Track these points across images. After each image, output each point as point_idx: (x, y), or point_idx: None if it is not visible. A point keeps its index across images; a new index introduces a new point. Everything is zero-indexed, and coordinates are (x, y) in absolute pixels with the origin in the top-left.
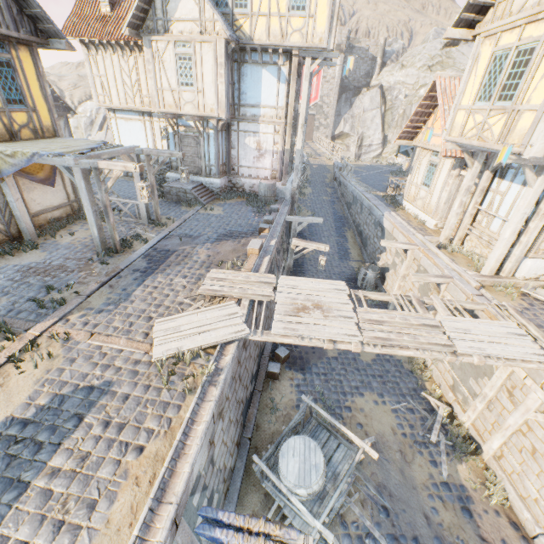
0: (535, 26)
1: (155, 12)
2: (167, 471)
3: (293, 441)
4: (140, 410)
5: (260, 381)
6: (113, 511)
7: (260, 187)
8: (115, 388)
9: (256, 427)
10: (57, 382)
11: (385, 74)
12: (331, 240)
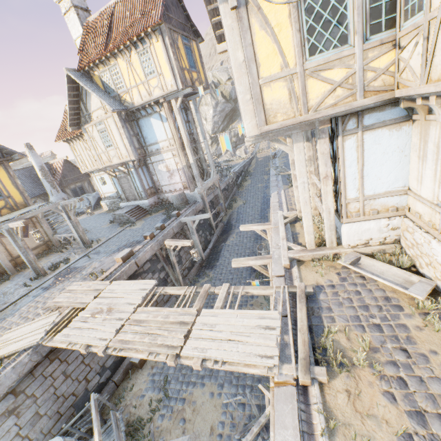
0: None
1: (83, 112)
2: None
3: None
4: None
5: (119, 371)
6: None
7: (172, 198)
8: None
9: None
10: None
11: None
12: (253, 223)
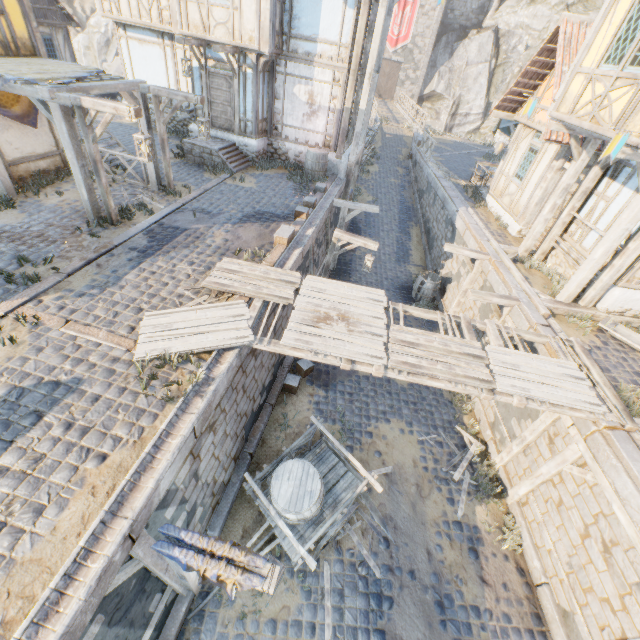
0: None
1: None
2: (127, 484)
3: (291, 464)
4: (110, 415)
5: (274, 393)
6: (62, 518)
7: (307, 157)
8: (84, 386)
9: (261, 443)
10: (18, 372)
11: (505, 11)
12: (391, 236)
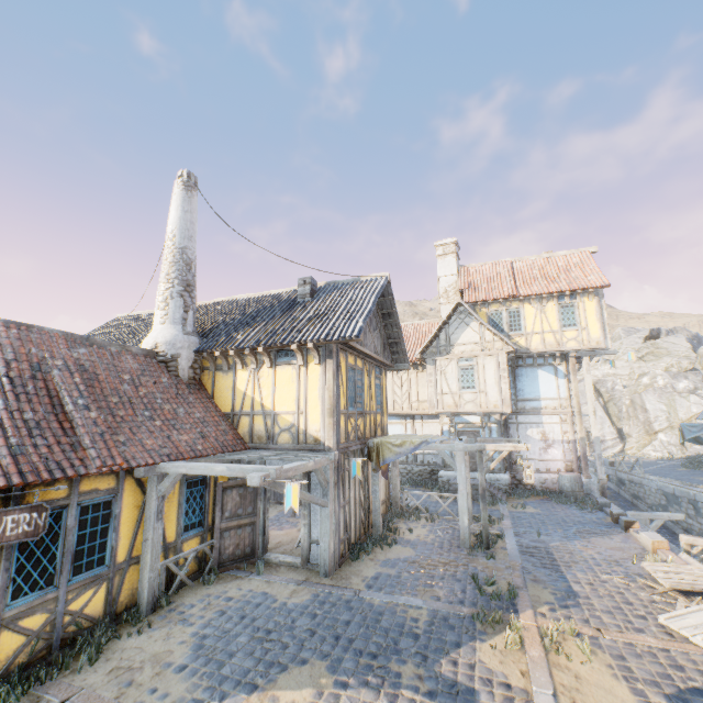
0: None
1: (439, 342)
2: None
3: None
4: None
5: None
6: None
7: (563, 480)
8: None
9: None
10: (640, 678)
11: None
12: None
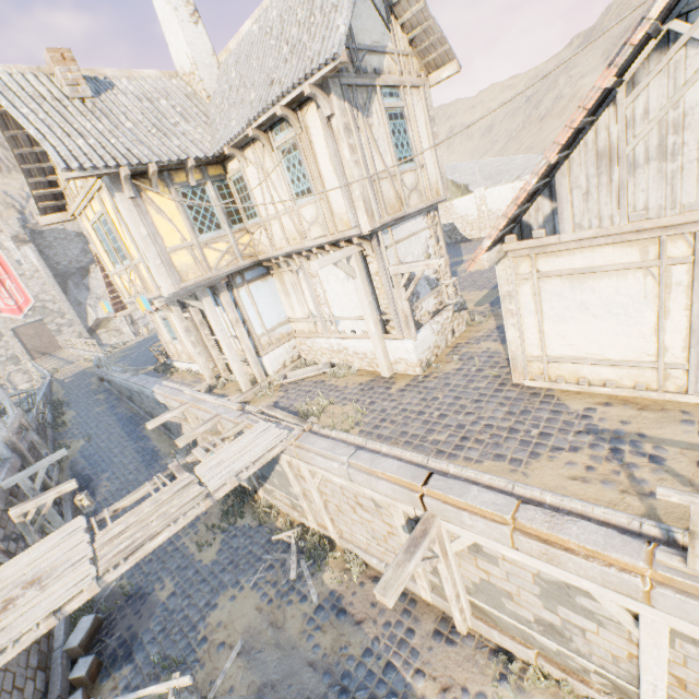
0: (95, 203)
1: None
2: None
3: None
4: None
5: None
6: None
7: None
8: None
9: None
10: None
11: None
12: (128, 452)
